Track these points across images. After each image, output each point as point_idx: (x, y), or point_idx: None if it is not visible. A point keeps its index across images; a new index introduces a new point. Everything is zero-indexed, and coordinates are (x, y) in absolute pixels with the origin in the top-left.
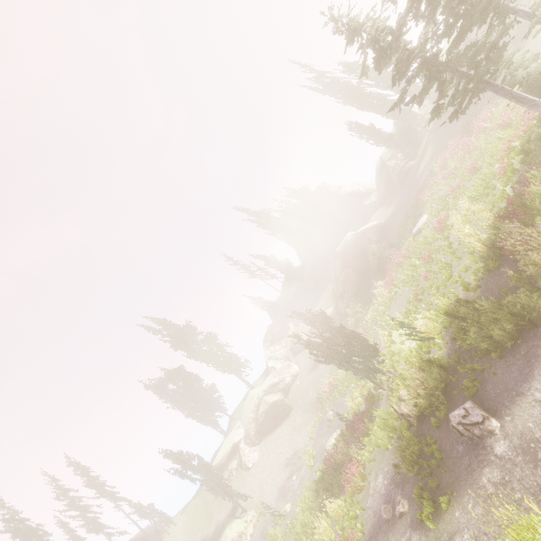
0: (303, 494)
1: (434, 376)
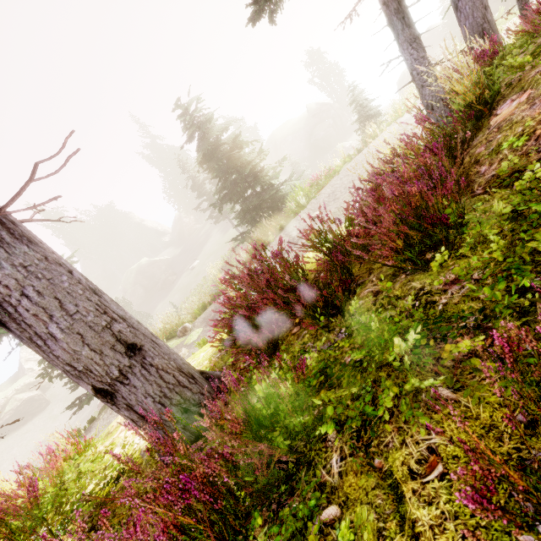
0: None
1: None
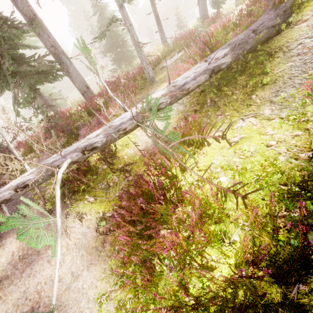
0: None
1: None
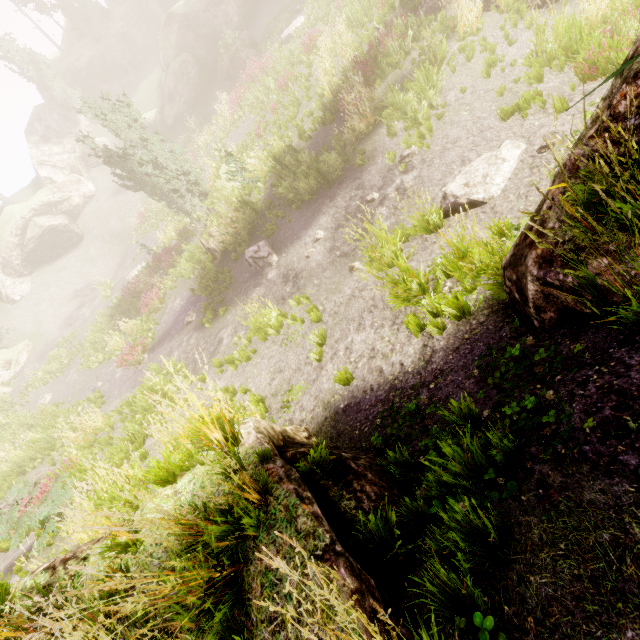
0: (95, 321)
1: (245, 217)
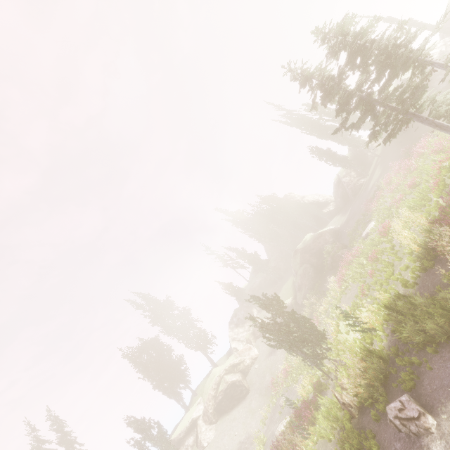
0: None
1: (374, 366)
